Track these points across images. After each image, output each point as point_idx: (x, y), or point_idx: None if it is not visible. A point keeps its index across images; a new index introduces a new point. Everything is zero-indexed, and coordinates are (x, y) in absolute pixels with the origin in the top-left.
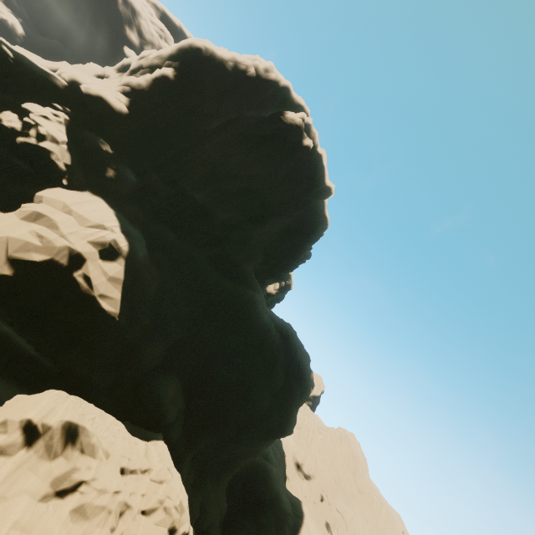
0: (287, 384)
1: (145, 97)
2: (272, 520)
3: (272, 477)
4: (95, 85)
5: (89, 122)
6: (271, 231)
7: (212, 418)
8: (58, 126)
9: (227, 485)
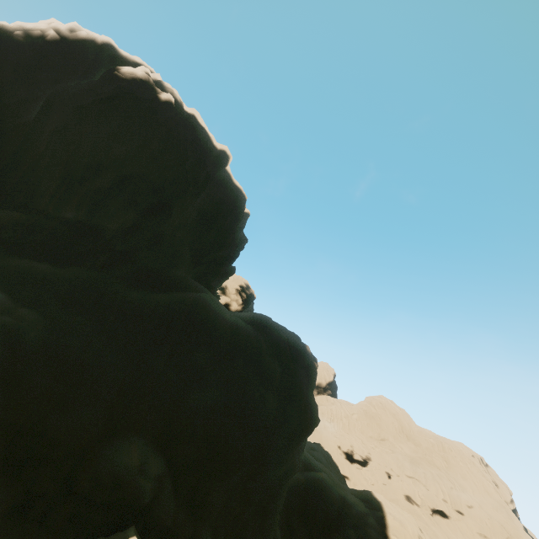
0: (286, 372)
1: None
2: (352, 534)
3: (327, 486)
4: None
5: None
6: (184, 222)
7: (212, 460)
8: None
9: (282, 530)
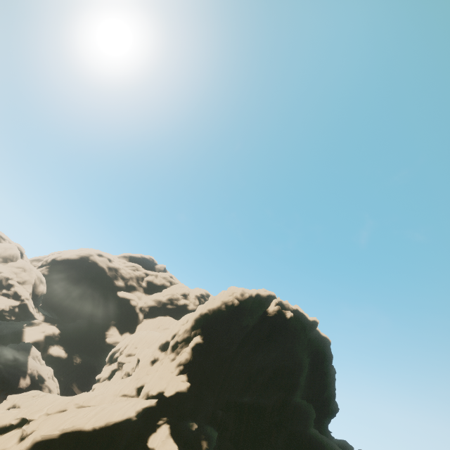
0: None
1: (192, 364)
2: None
3: None
4: (170, 385)
5: (176, 414)
6: (303, 382)
7: None
8: (169, 441)
9: None
